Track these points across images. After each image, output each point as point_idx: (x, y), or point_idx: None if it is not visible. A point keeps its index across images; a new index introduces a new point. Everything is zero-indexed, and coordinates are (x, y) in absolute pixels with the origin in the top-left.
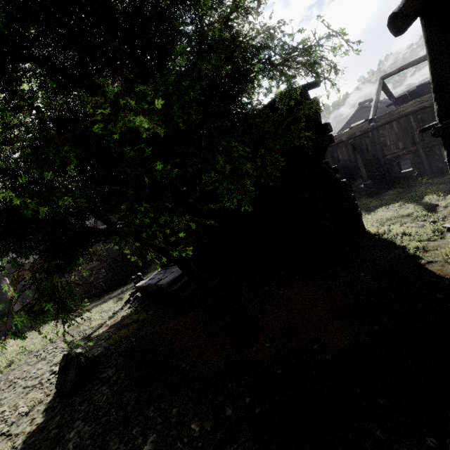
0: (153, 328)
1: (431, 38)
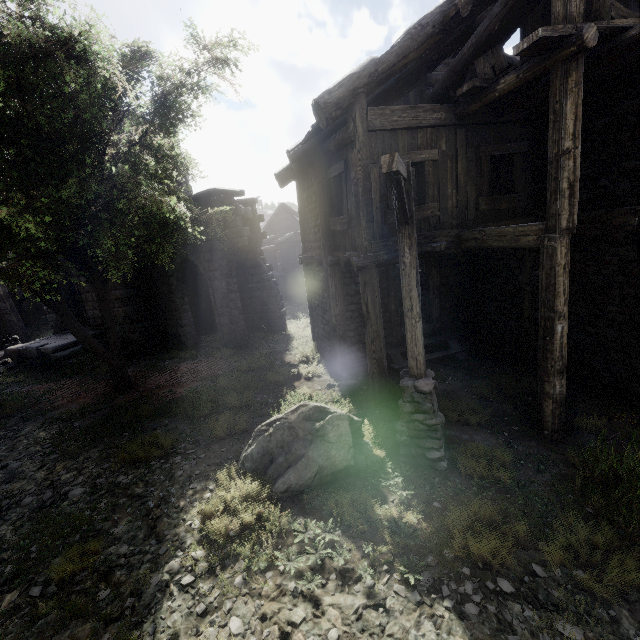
0: (22, 388)
1: (298, 198)
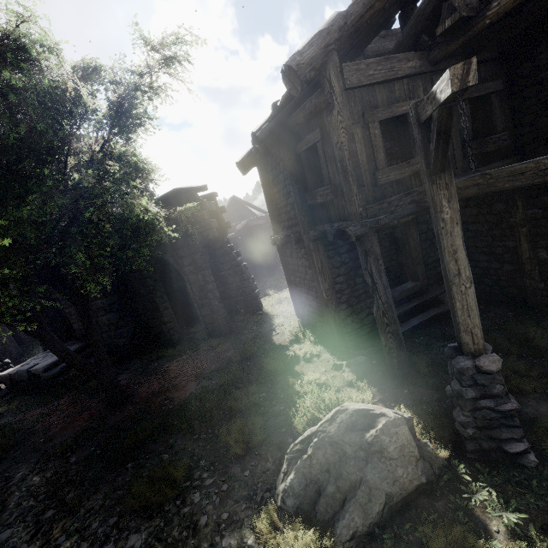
0: (15, 417)
1: (262, 182)
